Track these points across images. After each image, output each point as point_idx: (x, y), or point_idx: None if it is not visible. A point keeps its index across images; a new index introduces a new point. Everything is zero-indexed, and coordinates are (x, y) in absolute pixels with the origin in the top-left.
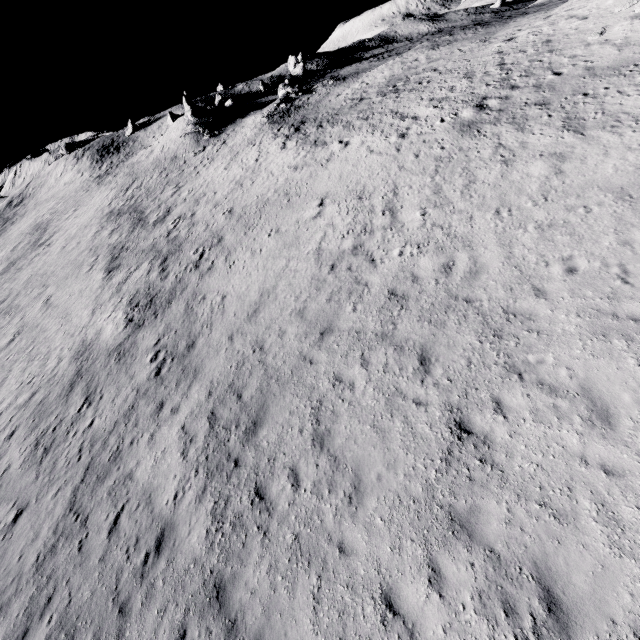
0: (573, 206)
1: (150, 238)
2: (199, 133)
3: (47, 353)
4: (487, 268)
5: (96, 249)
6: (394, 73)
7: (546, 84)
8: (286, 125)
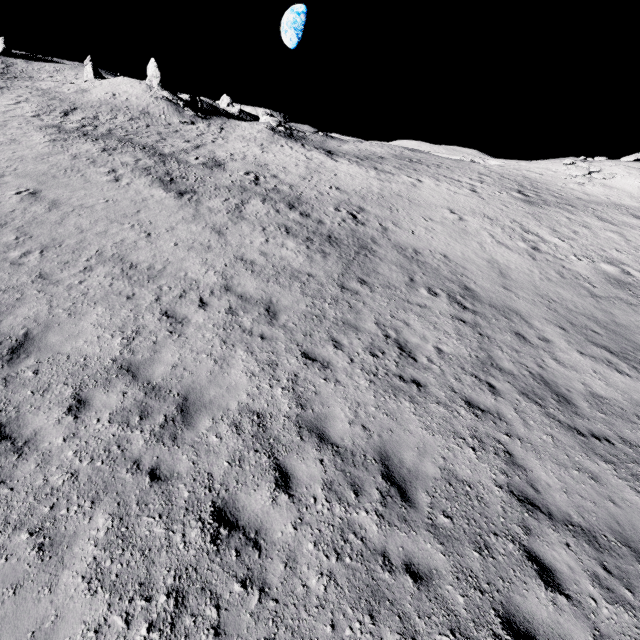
0: None
1: (222, 178)
2: (177, 105)
3: (167, 263)
4: None
5: (93, 159)
6: (390, 152)
7: (559, 197)
8: (308, 145)
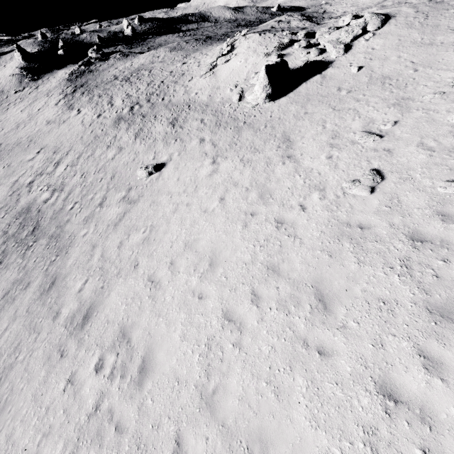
0: (100, 177)
1: None
2: (24, 75)
3: None
4: (57, 202)
5: None
6: (145, 63)
7: (155, 104)
8: (73, 85)
